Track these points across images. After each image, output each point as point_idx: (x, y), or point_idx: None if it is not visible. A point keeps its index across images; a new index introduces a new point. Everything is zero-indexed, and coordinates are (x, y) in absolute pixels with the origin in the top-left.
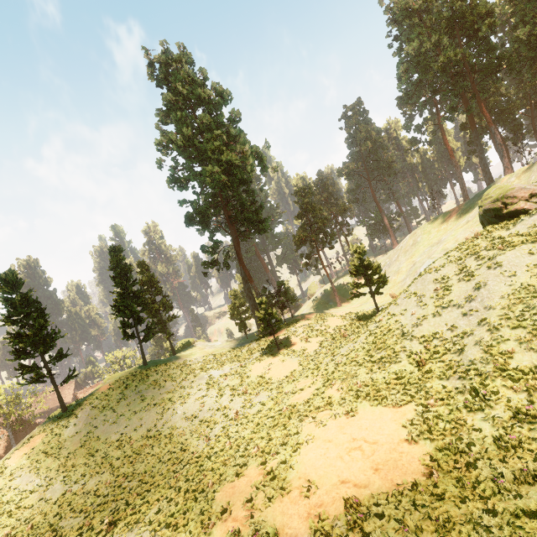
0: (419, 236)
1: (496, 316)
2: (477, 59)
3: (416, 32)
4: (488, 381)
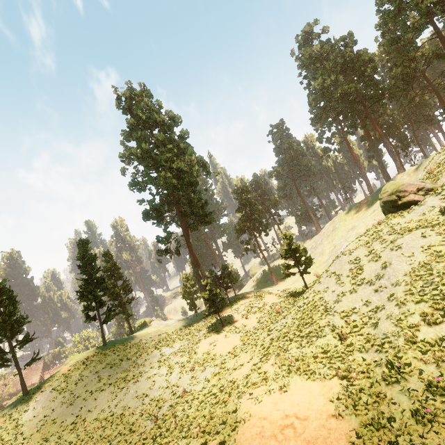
0: (337, 223)
1: (401, 292)
2: (366, 90)
3: (319, 73)
4: (401, 353)
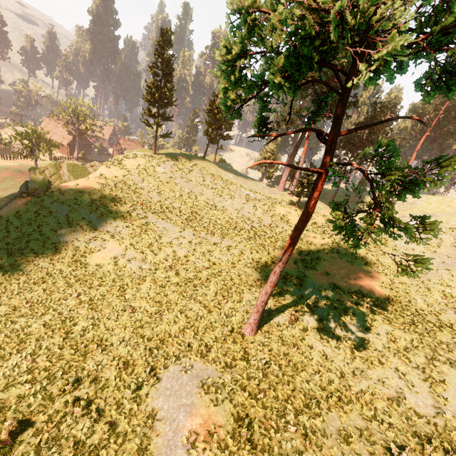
0: (420, 200)
1: None
2: None
3: None
4: (432, 290)
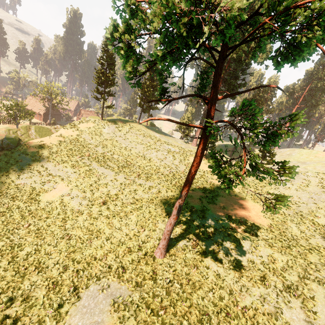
0: (295, 152)
1: (322, 205)
2: None
3: None
4: (304, 219)
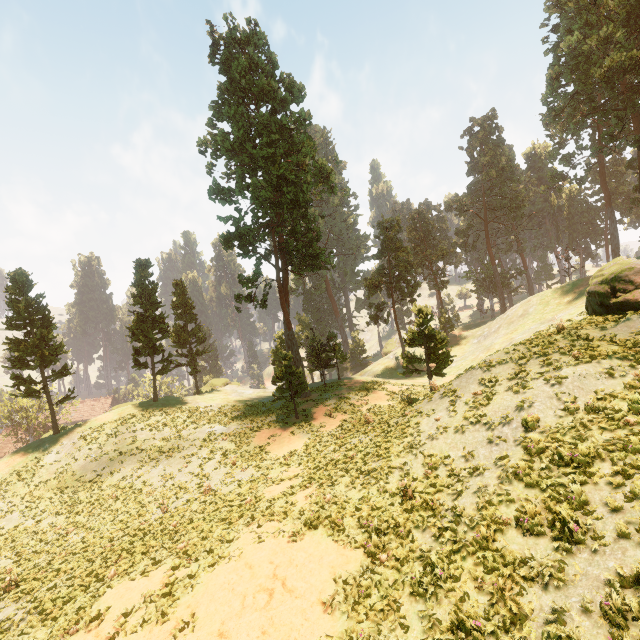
0: (532, 305)
1: (518, 459)
2: None
3: (581, 21)
4: (458, 556)
